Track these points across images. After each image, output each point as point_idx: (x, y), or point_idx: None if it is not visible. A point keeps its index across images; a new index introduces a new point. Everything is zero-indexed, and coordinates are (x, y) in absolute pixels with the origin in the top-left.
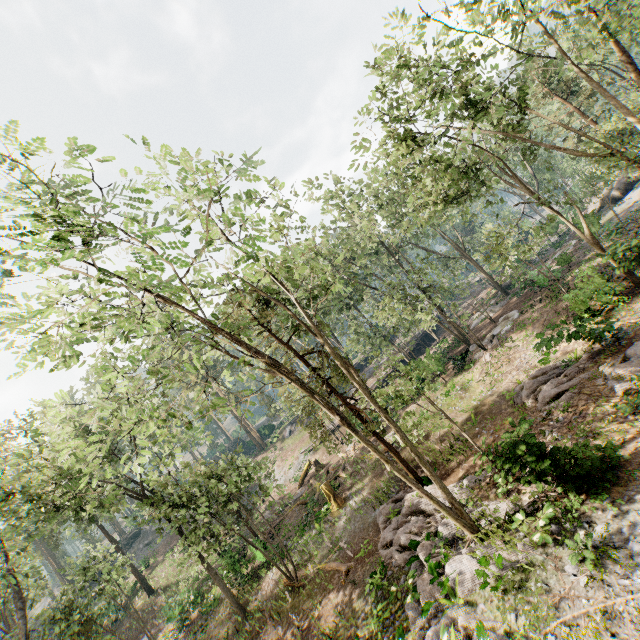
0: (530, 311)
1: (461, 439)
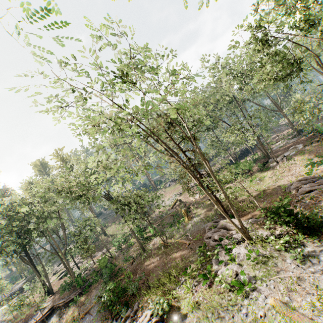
0: (309, 146)
1: (253, 202)
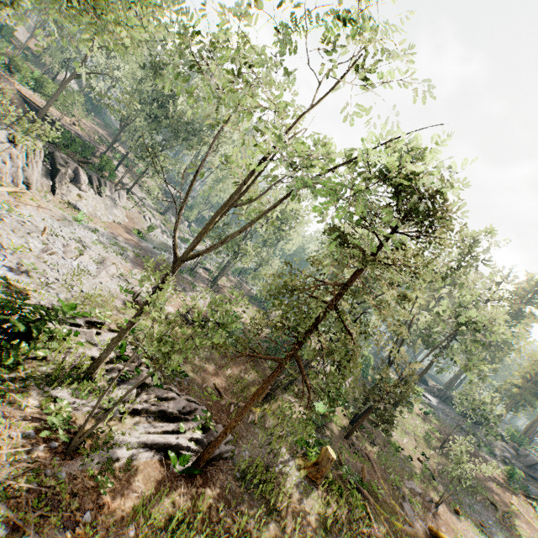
0: None
1: None
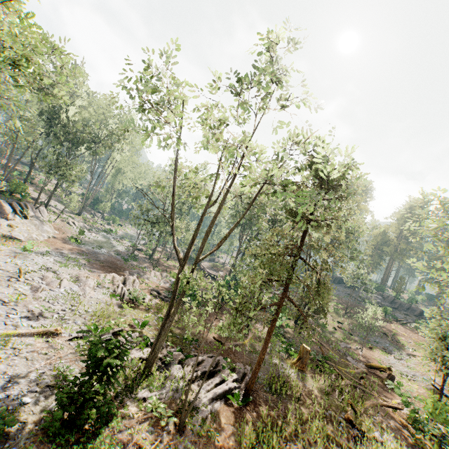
0: None
1: None
